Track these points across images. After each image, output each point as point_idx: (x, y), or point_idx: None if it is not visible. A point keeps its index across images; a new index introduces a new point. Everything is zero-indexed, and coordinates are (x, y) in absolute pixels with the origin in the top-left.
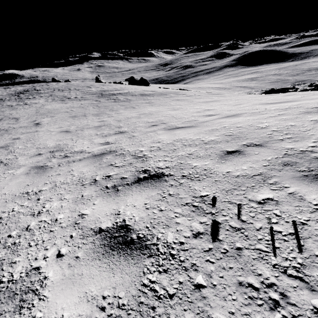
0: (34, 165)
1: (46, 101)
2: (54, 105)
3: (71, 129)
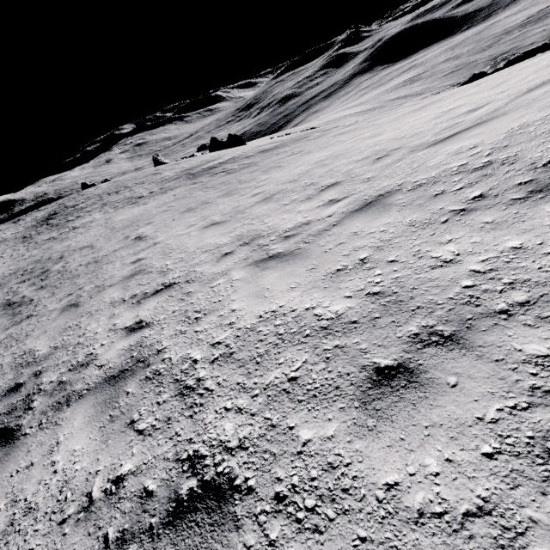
0: (248, 262)
1: (106, 213)
2: (128, 212)
3: (217, 219)
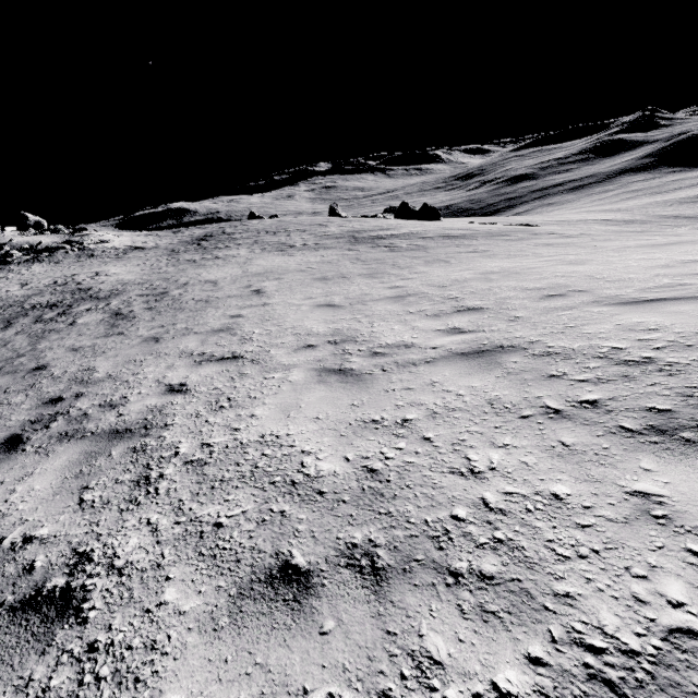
0: (317, 366)
1: (252, 251)
2: (270, 258)
3: (336, 301)
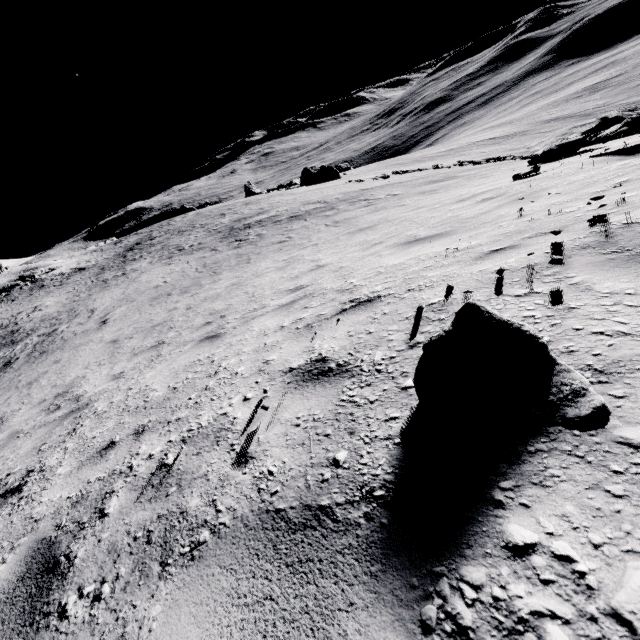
0: (18, 427)
1: (151, 262)
2: (154, 270)
3: (124, 334)
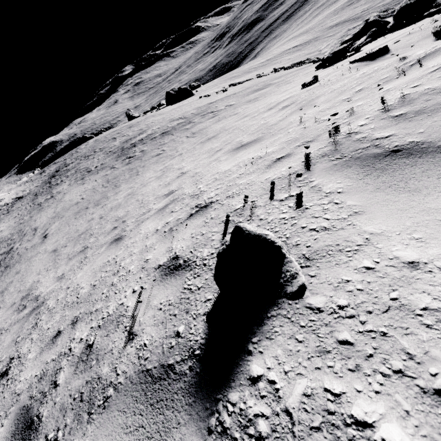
0: (0, 326)
1: (69, 184)
2: (73, 190)
3: (60, 244)
